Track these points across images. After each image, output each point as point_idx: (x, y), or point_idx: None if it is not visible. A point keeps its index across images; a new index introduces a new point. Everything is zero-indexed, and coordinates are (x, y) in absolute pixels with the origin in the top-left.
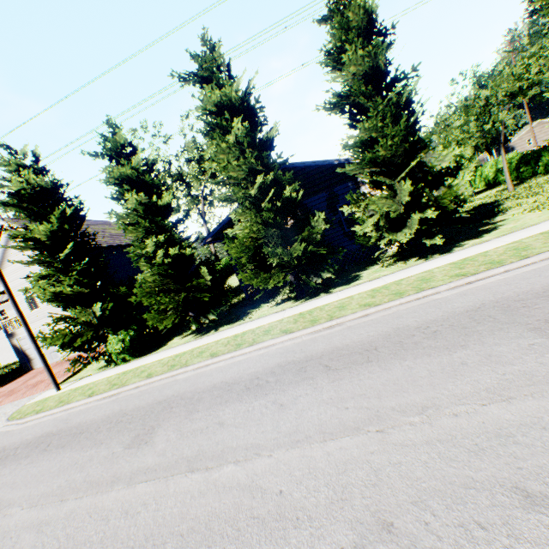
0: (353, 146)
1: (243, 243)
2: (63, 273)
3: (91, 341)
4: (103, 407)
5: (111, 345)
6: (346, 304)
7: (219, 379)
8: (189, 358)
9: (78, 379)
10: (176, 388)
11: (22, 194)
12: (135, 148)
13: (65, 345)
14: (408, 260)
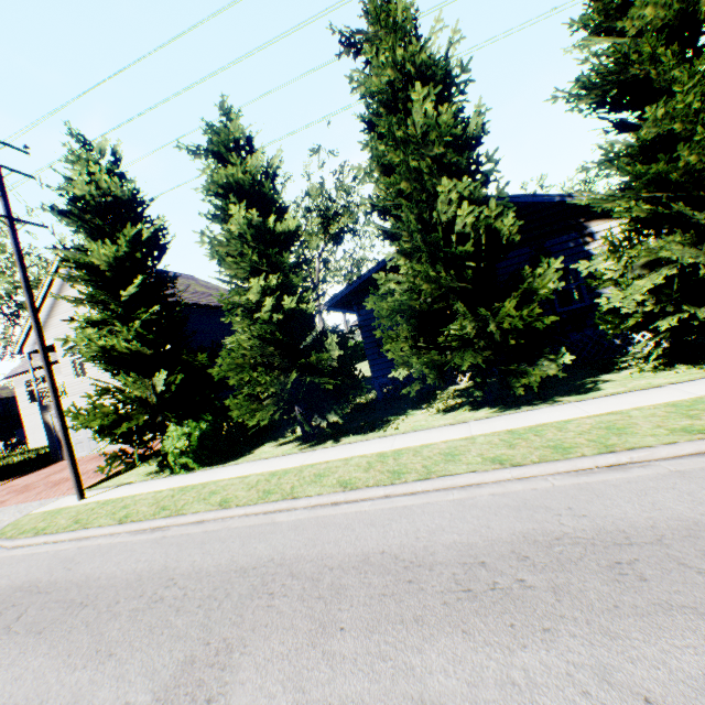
0: (622, 153)
1: (406, 299)
2: (122, 321)
3: (143, 431)
4: (135, 552)
5: (171, 440)
6: (623, 424)
7: (372, 543)
8: (296, 483)
9: (113, 486)
10: (276, 542)
11: (87, 201)
12: (253, 149)
13: (104, 429)
14: (702, 363)
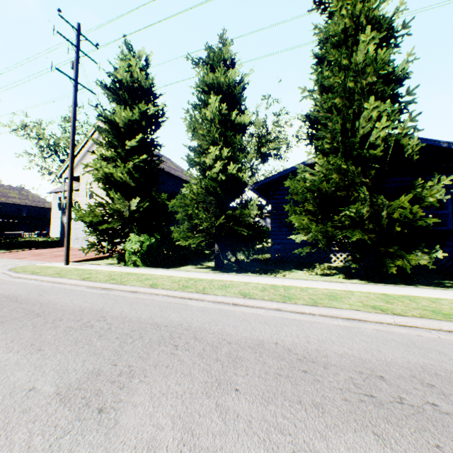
0: None
1: (317, 182)
2: (122, 161)
3: (115, 236)
4: (85, 296)
5: (130, 242)
6: None
7: (266, 335)
8: (207, 286)
9: (87, 263)
10: (186, 315)
11: (123, 82)
12: (233, 68)
13: (92, 224)
14: None
